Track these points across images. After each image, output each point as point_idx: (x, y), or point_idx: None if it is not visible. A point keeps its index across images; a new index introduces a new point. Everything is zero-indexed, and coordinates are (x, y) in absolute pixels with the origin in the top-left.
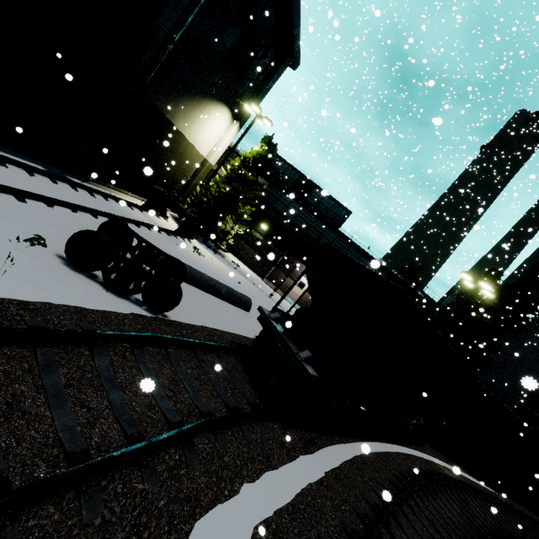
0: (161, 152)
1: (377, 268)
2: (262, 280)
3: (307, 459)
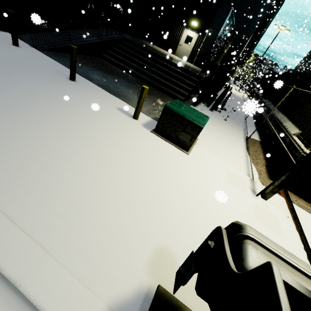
0: None
1: None
2: None
3: None
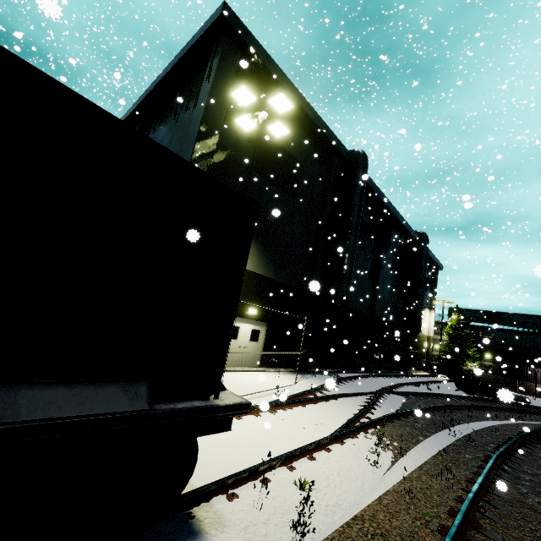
0: (416, 346)
1: None
2: (517, 393)
3: None
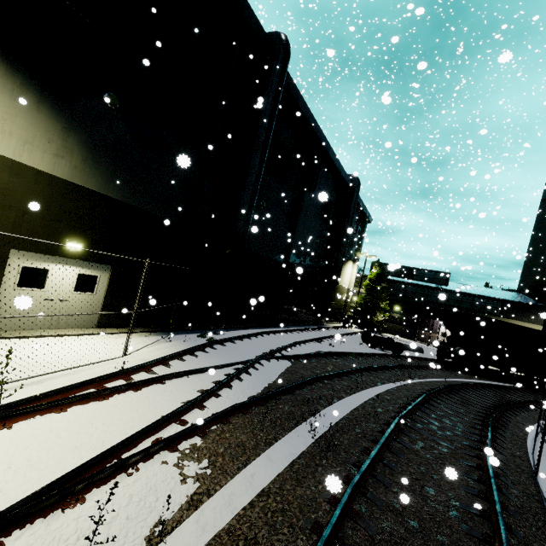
0: (335, 298)
1: (491, 301)
2: (415, 342)
3: (478, 380)
